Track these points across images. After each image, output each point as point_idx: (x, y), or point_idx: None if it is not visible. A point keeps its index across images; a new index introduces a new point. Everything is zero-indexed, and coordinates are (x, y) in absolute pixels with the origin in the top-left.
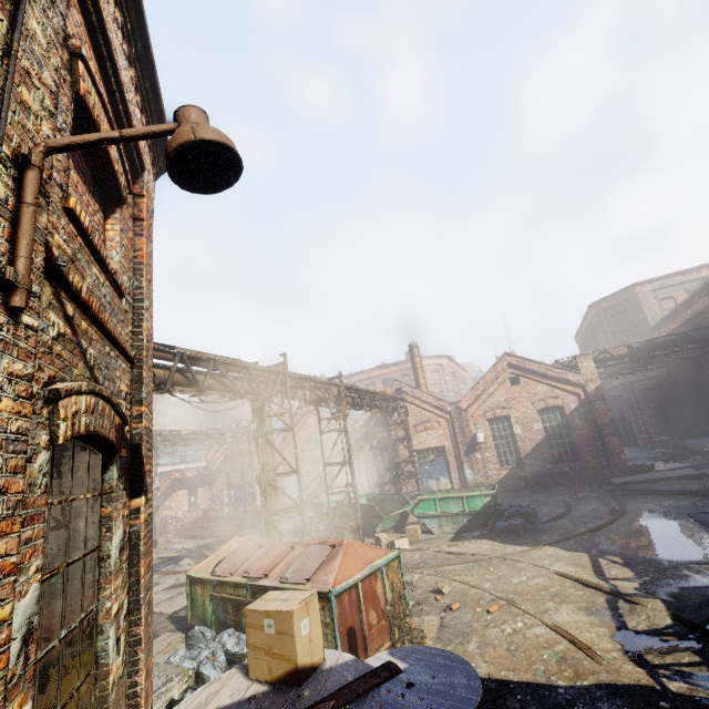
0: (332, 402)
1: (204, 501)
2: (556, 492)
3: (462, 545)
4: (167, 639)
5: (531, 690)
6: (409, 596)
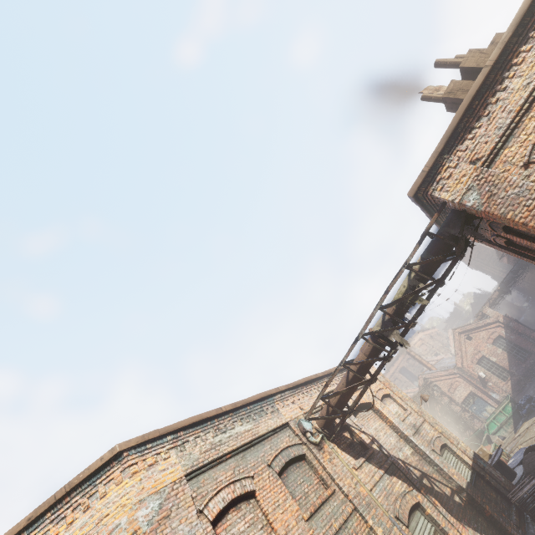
0: None
1: None
2: None
3: (518, 431)
4: None
5: None
6: None
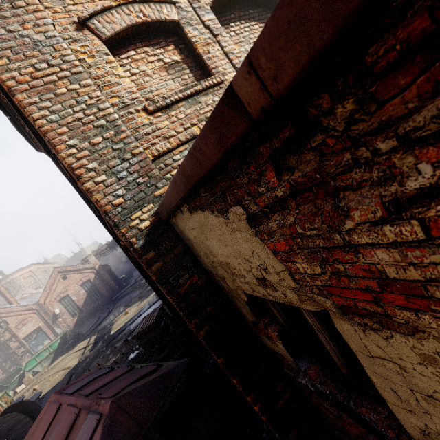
0: None
1: None
2: (98, 314)
3: (50, 366)
4: None
5: (52, 388)
6: None
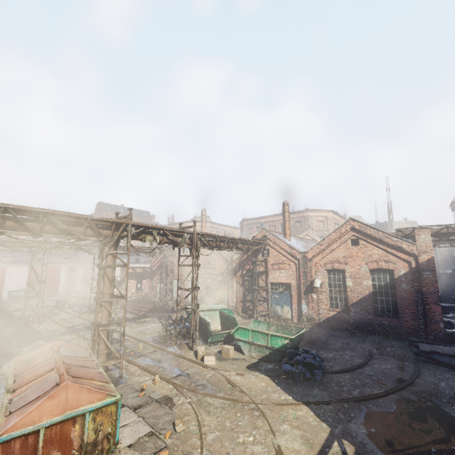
0: (188, 244)
1: (146, 288)
2: (369, 340)
3: (246, 376)
4: (1, 399)
5: None
6: (156, 421)
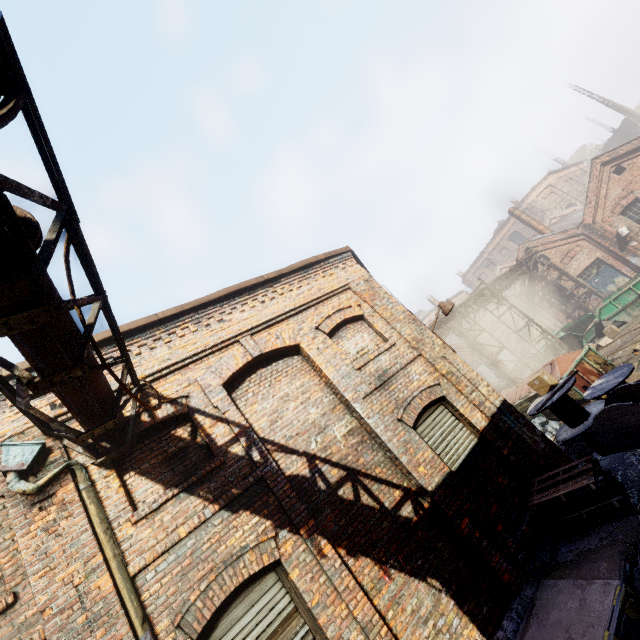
0: (490, 298)
1: None
2: None
3: None
4: None
5: None
6: (619, 363)
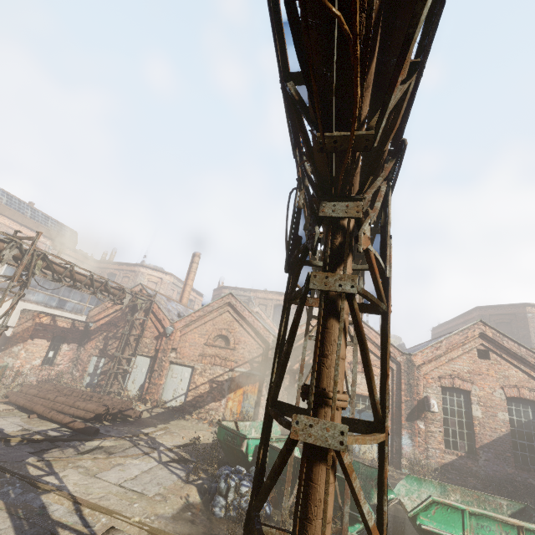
0: None
1: (64, 360)
2: None
3: None
4: None
5: None
6: None
